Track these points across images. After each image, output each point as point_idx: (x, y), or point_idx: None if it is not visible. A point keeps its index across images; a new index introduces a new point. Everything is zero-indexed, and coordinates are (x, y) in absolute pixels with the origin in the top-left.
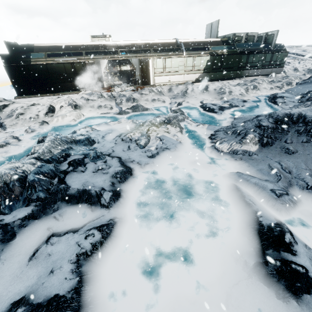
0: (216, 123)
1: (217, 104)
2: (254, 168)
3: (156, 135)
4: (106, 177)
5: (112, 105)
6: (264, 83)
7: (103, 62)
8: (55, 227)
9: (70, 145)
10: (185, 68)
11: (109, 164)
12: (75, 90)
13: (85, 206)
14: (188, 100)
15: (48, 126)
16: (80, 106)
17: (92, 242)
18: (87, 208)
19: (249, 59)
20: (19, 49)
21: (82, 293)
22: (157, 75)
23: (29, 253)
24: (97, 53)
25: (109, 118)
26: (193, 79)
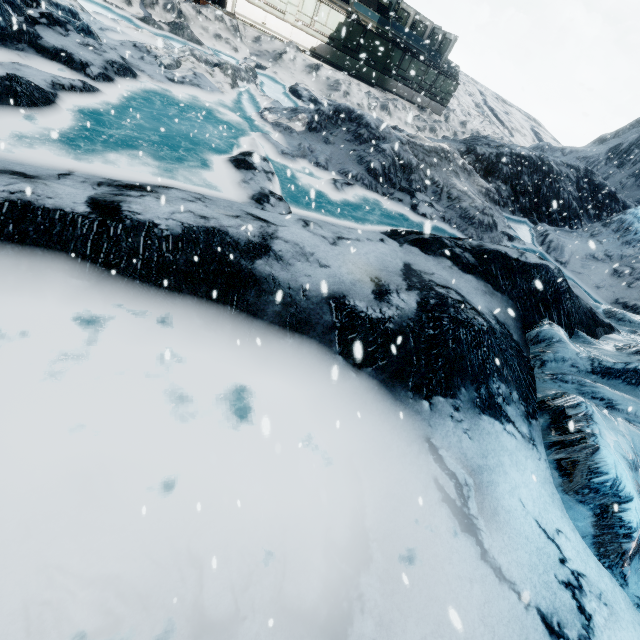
0: None
1: (311, 92)
2: (286, 141)
3: (191, 68)
4: (97, 58)
5: None
6: (404, 112)
7: None
8: (20, 62)
9: None
10: (298, 13)
11: (106, 50)
12: None
13: (63, 68)
14: (279, 71)
15: None
16: None
17: (71, 83)
18: (66, 70)
19: (403, 63)
20: None
21: (57, 101)
22: None
23: None
24: None
25: (120, 19)
26: (307, 45)
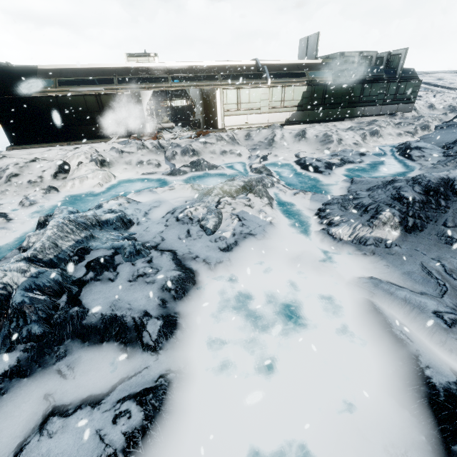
0: (323, 190)
1: (322, 159)
2: (398, 270)
3: (231, 211)
4: (151, 290)
5: (159, 160)
6: (389, 127)
7: (145, 94)
8: (59, 393)
9: (91, 230)
10: (269, 103)
11: (157, 264)
12: (102, 137)
13: (115, 347)
14: (277, 153)
15: (58, 196)
16: (110, 162)
17: (126, 431)
18: (118, 351)
19: (365, 91)
20: (13, 73)
21: None
22: (228, 114)
23: (7, 454)
24: (136, 80)
25: (155, 181)
26: (282, 120)
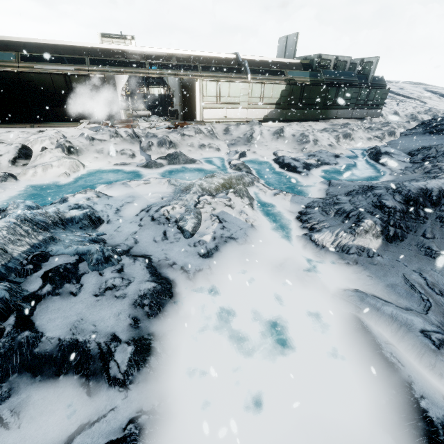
0: (301, 191)
1: (300, 159)
2: (381, 282)
3: (211, 211)
4: (121, 307)
5: (134, 151)
6: (360, 130)
7: (120, 79)
8: None
9: (52, 229)
10: (249, 98)
11: (129, 274)
12: (72, 121)
13: (74, 381)
14: (255, 149)
15: (16, 185)
16: (79, 150)
17: None
18: (78, 386)
19: (339, 94)
20: None
21: None
22: (207, 107)
23: None
24: (110, 63)
25: (129, 173)
26: (260, 116)
